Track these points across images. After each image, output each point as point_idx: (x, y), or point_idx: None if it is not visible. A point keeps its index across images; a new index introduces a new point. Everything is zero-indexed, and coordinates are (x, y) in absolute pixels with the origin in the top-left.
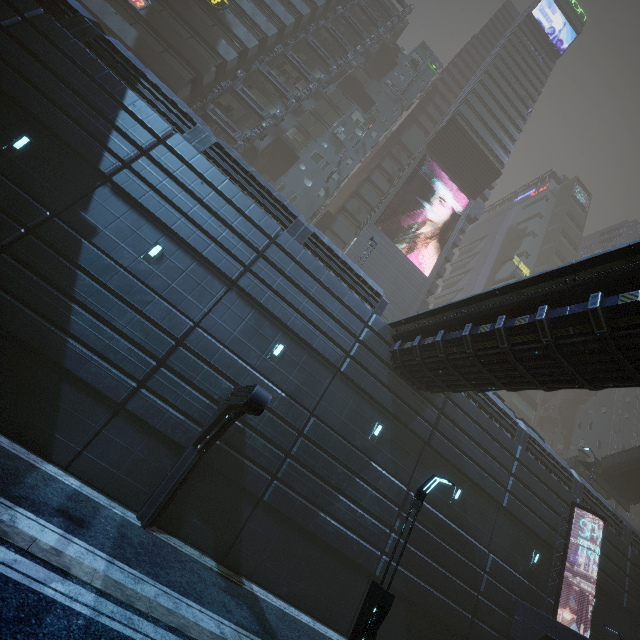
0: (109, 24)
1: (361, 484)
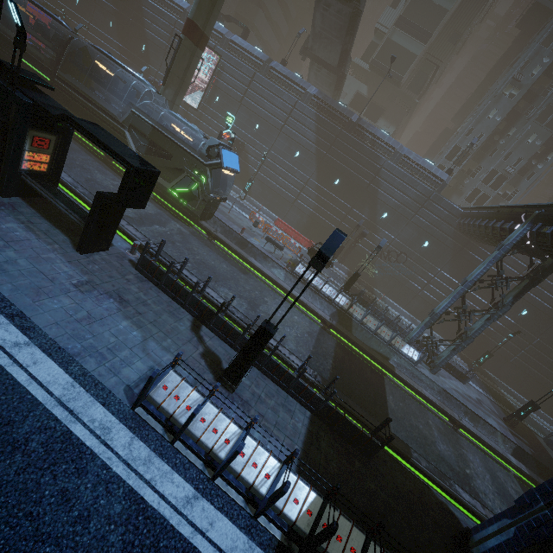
0: None
1: (106, 45)
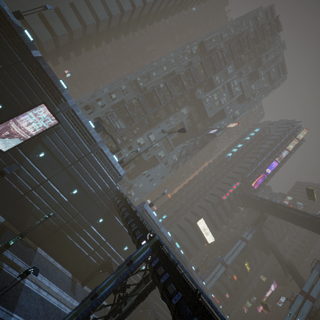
0: (230, 287)
1: None
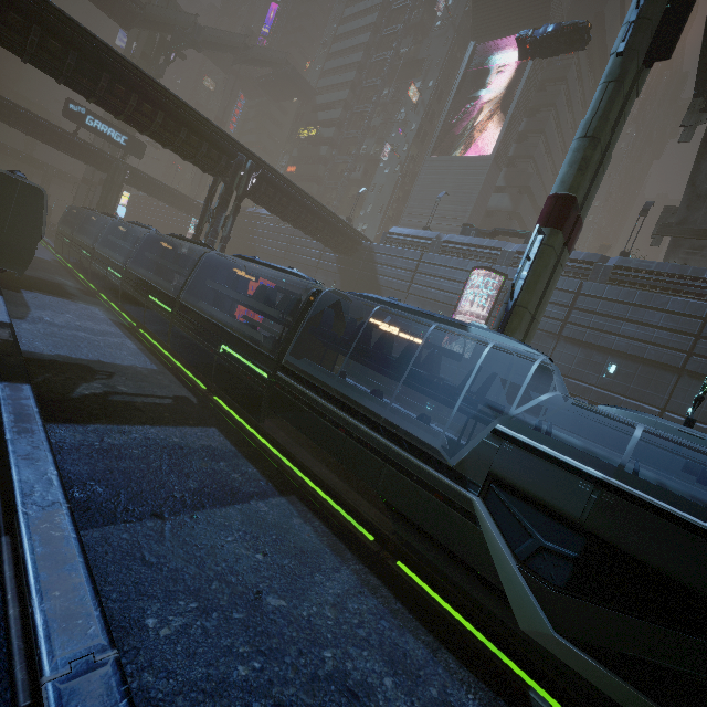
0: None
1: None
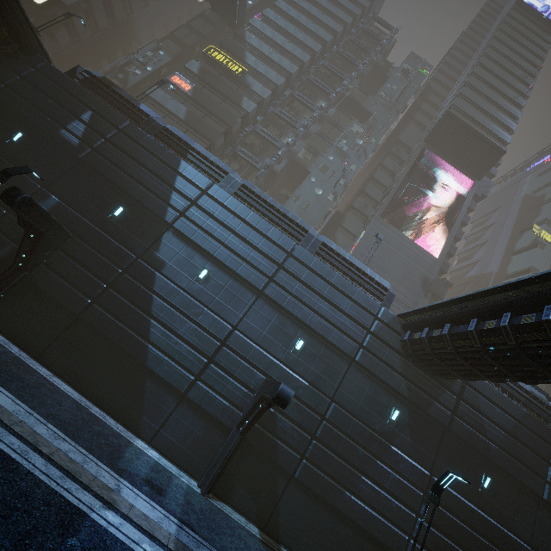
0: (168, 107)
1: (383, 467)
